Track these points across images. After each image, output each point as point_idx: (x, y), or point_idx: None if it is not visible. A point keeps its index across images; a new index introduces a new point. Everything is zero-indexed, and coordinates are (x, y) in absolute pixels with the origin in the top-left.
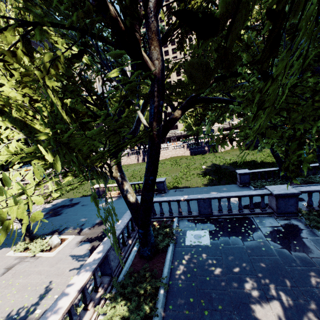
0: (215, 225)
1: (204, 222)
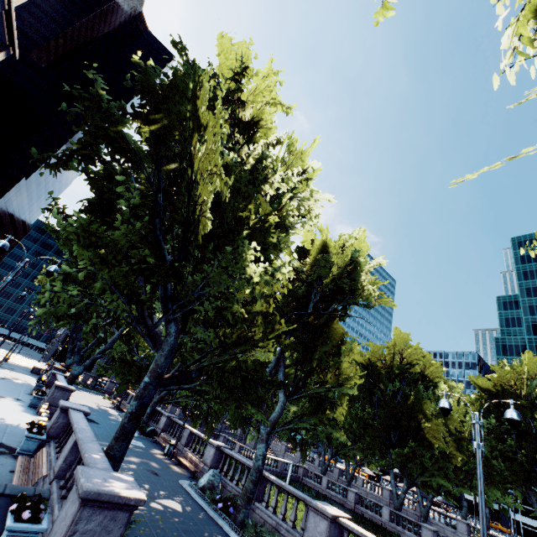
0: None
1: None
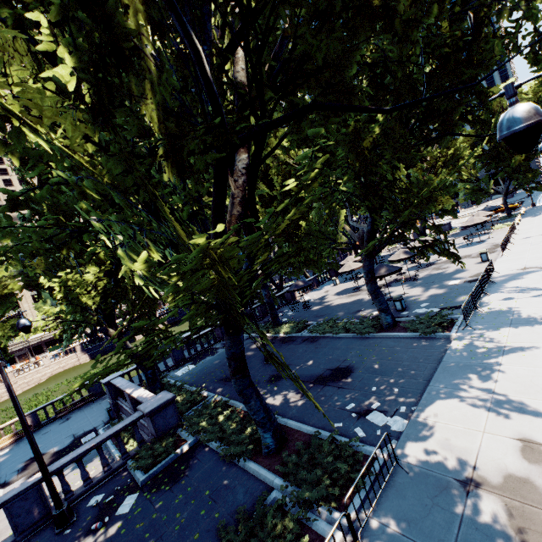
0: (191, 361)
1: (183, 365)
